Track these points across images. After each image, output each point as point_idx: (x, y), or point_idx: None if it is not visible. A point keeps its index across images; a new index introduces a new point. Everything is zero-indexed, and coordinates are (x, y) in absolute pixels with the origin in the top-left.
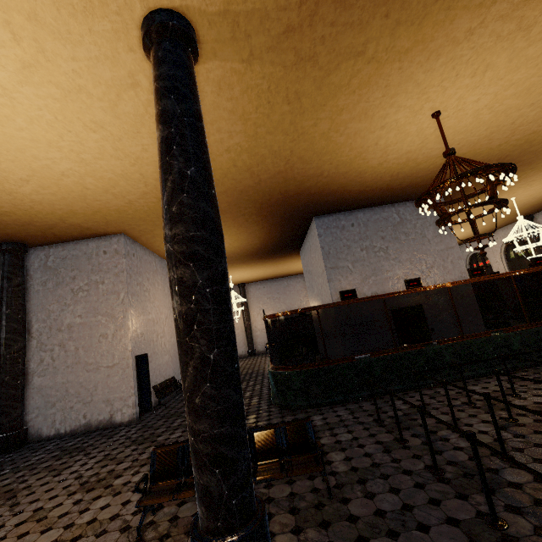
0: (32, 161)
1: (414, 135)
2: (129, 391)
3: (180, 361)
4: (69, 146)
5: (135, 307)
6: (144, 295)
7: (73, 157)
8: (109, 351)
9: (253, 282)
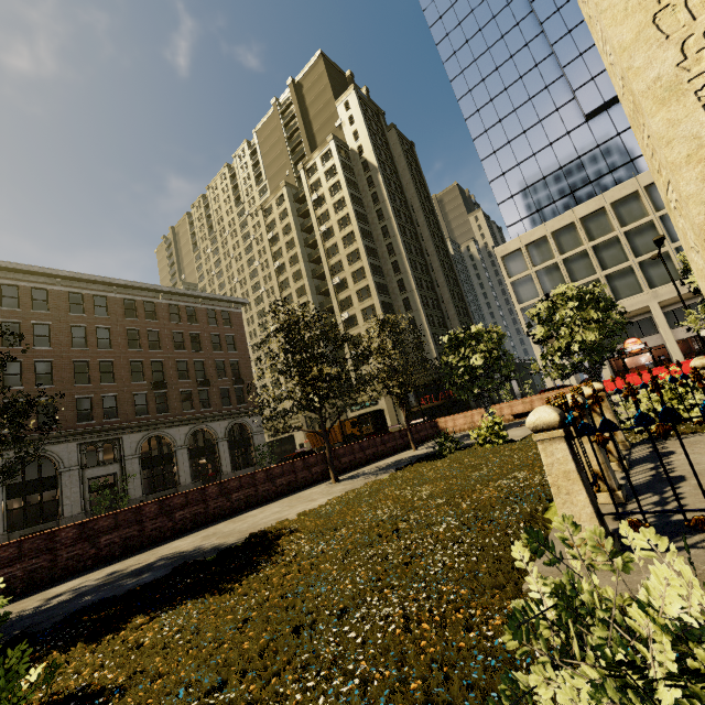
0: None
1: None
2: None
3: None
4: None
5: None
6: None
7: None
8: None
9: None
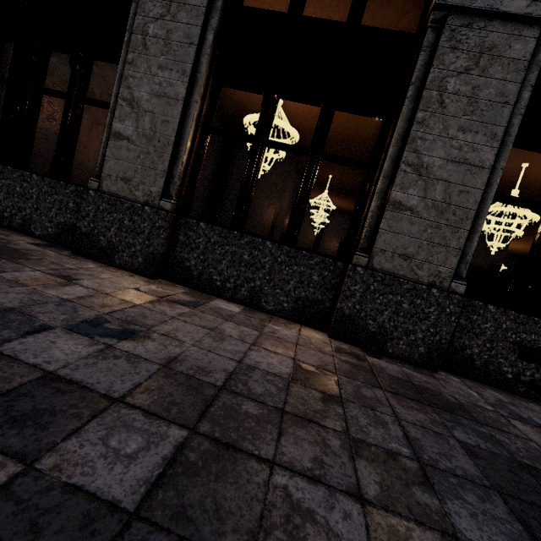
0: (294, 109)
1: (508, 169)
2: None
3: (350, 230)
4: (317, 110)
5: (281, 197)
6: (285, 192)
7: (313, 114)
8: (261, 216)
9: (337, 211)
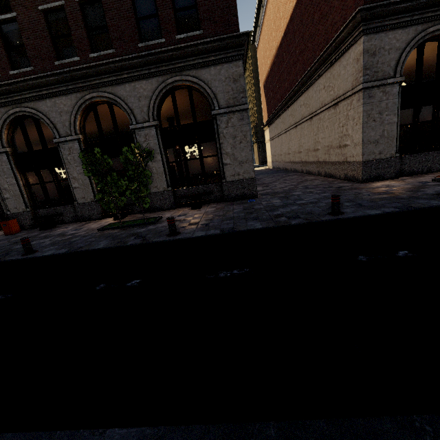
0: None
1: None
2: None
3: None
4: None
5: None
6: None
7: None
8: None
9: None
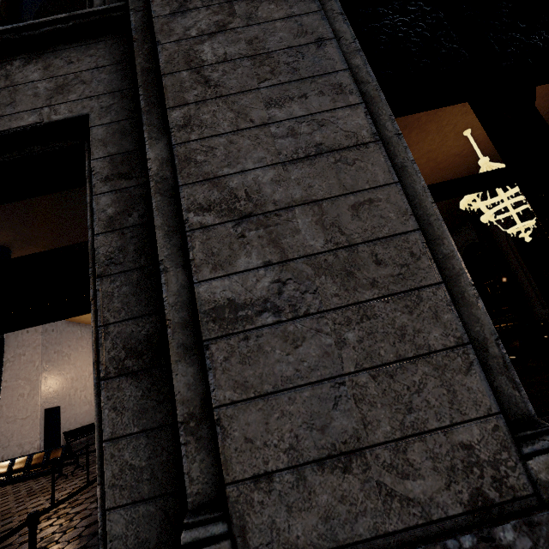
0: None
1: None
2: (36, 436)
3: None
4: None
5: (49, 371)
6: (62, 360)
7: None
8: (24, 407)
9: None
